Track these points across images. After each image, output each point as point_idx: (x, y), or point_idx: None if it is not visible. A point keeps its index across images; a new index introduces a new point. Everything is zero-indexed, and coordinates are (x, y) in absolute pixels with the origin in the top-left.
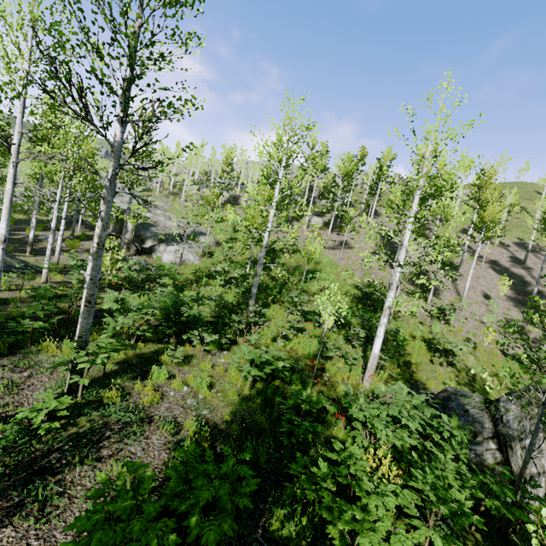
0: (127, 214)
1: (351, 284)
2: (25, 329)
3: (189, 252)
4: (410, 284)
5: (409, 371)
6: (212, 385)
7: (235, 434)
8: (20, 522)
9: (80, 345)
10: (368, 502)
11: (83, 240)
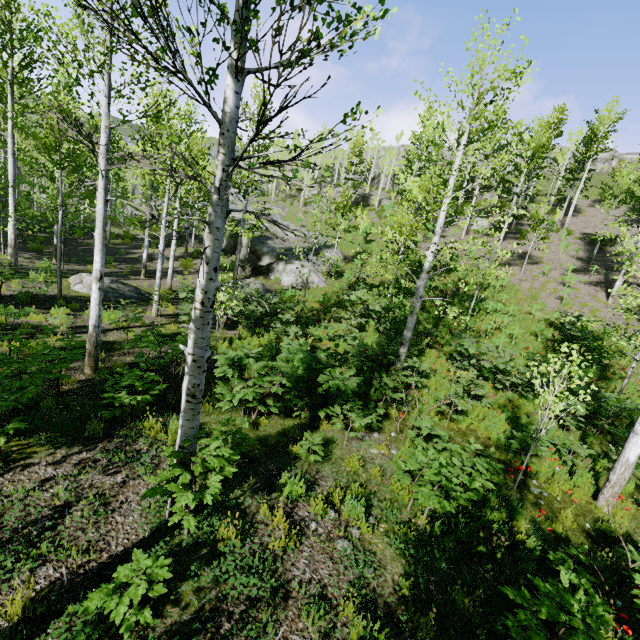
0: (242, 227)
1: (542, 320)
2: (123, 402)
3: (313, 273)
4: None
5: None
6: (368, 504)
7: None
8: None
9: (183, 458)
10: None
11: (196, 257)
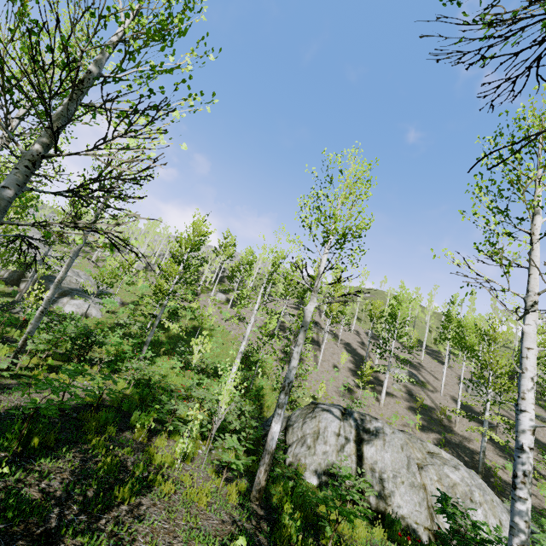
0: (39, 264)
1: (236, 349)
2: None
3: (93, 307)
4: (283, 353)
5: (260, 411)
6: (104, 385)
7: (117, 401)
8: (6, 396)
9: (28, 337)
10: (181, 407)
11: None
